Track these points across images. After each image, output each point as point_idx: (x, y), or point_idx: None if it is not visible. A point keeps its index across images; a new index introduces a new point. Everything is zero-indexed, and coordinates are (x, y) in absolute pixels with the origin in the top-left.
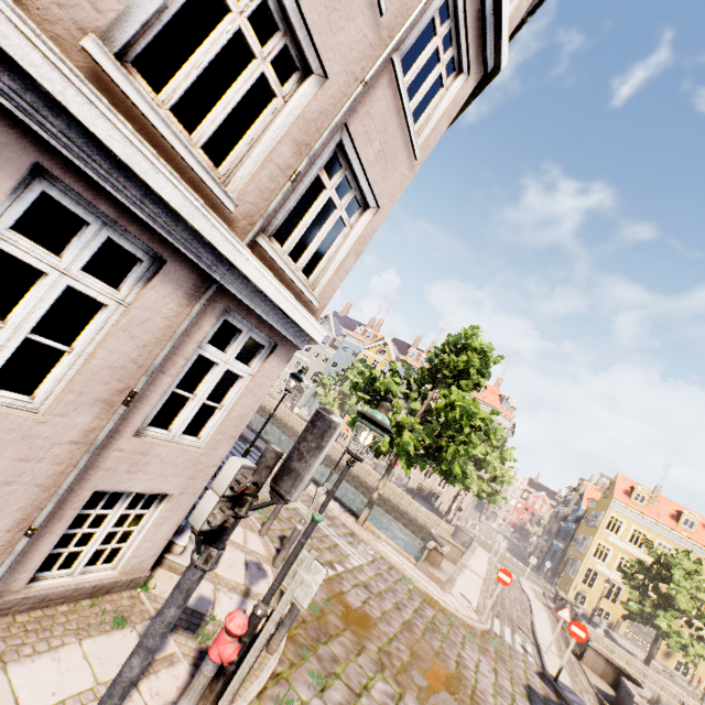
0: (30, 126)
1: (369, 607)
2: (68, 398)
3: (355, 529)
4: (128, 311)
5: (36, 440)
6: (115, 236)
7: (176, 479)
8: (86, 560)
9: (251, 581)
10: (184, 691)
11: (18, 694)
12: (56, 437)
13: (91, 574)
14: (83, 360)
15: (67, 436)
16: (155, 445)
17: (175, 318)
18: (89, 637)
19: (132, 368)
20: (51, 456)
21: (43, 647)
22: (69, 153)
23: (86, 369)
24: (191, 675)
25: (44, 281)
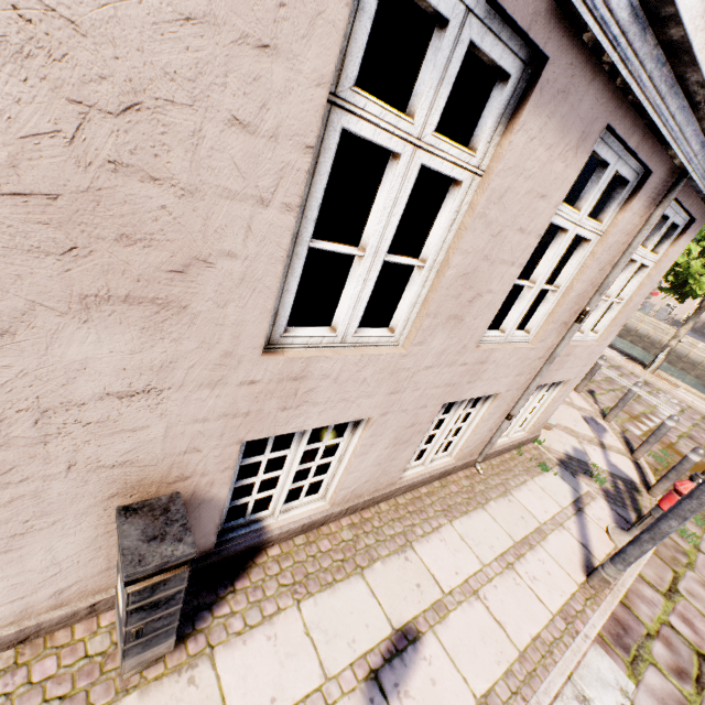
0: (627, 86)
1: (704, 458)
2: (549, 327)
3: (647, 378)
4: (604, 240)
5: (526, 361)
6: (619, 167)
7: (575, 369)
8: (515, 427)
9: (597, 434)
10: (634, 524)
11: (528, 510)
12: (534, 357)
13: (514, 435)
14: (560, 295)
15: (538, 354)
16: (575, 347)
17: (631, 232)
18: (534, 476)
19: (588, 290)
20: (527, 370)
21: (517, 481)
22: (643, 97)
23: (564, 302)
24: (610, 508)
25: (563, 238)
